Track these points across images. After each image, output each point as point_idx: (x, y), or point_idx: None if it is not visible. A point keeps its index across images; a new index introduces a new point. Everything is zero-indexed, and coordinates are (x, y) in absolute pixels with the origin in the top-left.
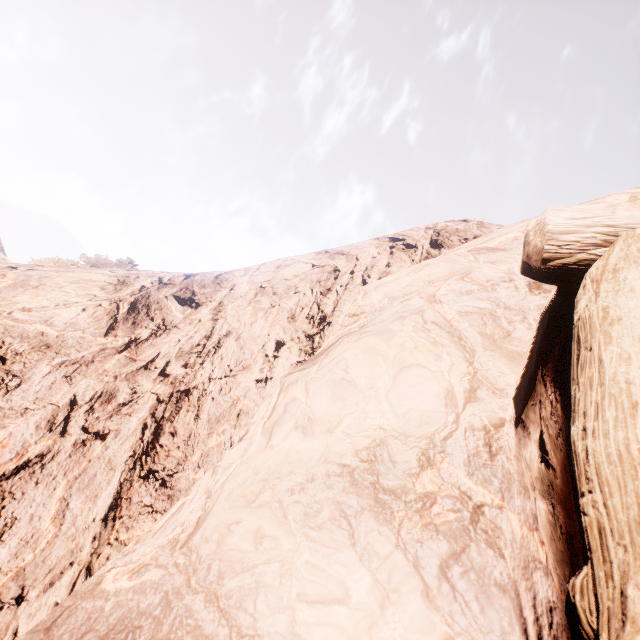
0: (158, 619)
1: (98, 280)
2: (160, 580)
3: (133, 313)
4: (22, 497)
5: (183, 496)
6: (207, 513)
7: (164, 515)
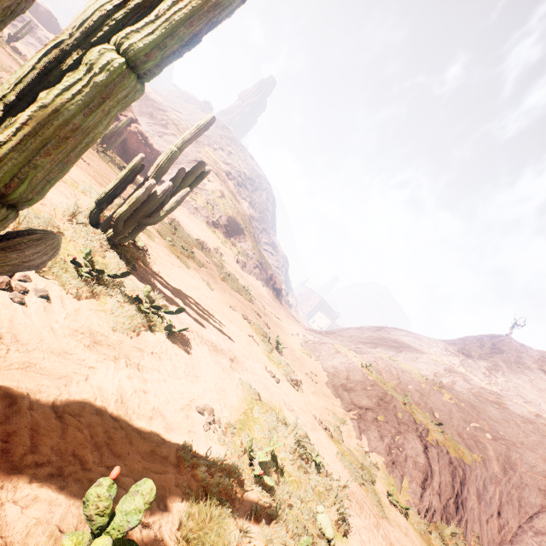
0: (545, 532)
1: (493, 456)
2: (542, 529)
3: (504, 471)
4: (508, 505)
5: (537, 521)
6: (544, 526)
7: (536, 522)
